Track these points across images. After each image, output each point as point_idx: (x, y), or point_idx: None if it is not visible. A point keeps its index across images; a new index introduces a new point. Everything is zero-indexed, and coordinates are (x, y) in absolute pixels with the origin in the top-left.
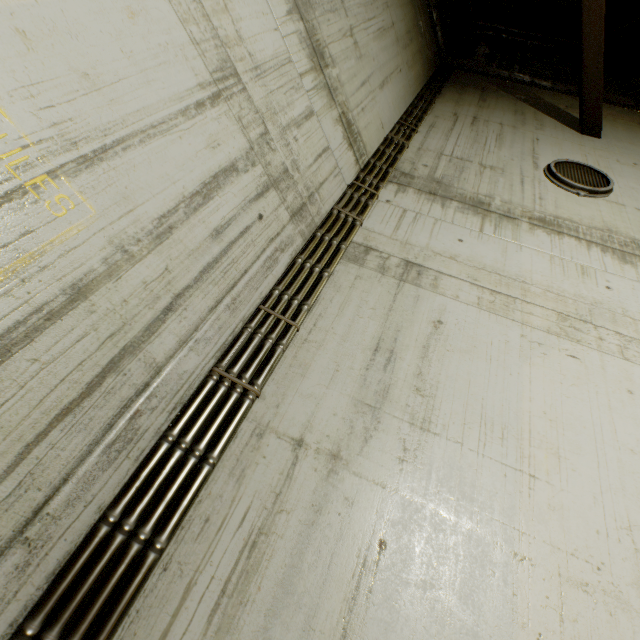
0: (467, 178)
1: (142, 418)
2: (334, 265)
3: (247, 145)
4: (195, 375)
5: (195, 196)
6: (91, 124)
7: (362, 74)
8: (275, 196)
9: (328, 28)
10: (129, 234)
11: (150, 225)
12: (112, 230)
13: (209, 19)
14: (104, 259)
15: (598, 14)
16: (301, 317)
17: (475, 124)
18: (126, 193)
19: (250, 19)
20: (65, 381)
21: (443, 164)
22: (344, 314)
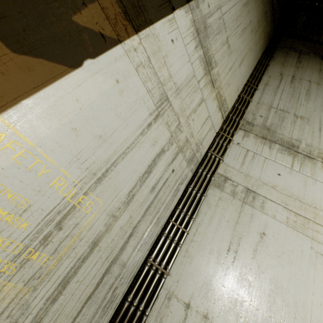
0: (285, 126)
1: (117, 289)
2: (208, 191)
3: (169, 135)
4: (139, 261)
5: (144, 174)
6: (102, 160)
7: (230, 63)
8: (180, 156)
9: (215, 45)
10: (115, 207)
11: (124, 198)
12: (108, 208)
13: (156, 74)
14: (105, 224)
15: None
16: (190, 226)
17: (293, 82)
18: (115, 187)
19: (176, 62)
20: (88, 285)
21: (271, 115)
22: (212, 224)
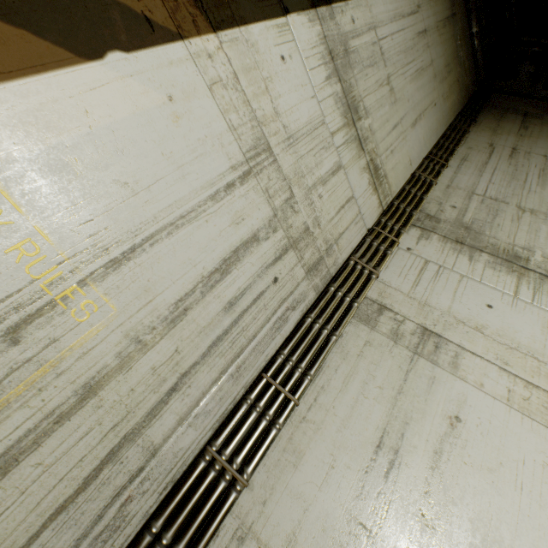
0: (501, 224)
1: (132, 503)
2: (344, 327)
3: (271, 213)
4: (190, 450)
5: (213, 273)
6: (124, 228)
7: (395, 117)
8: (293, 256)
9: (365, 82)
10: (145, 324)
11: (166, 311)
12: (129, 323)
13: (249, 104)
14: (118, 353)
15: None
16: (302, 390)
17: (514, 156)
18: (148, 285)
19: (288, 93)
20: (64, 479)
21: (474, 205)
22: (348, 390)
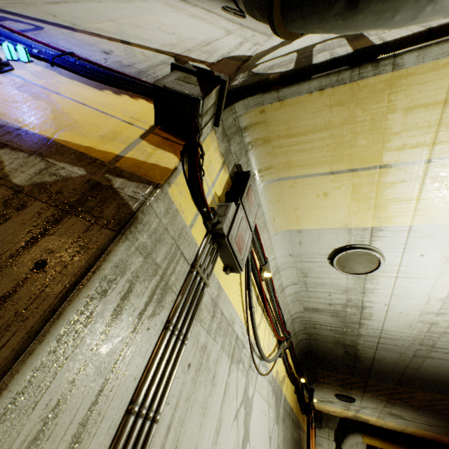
0: None
1: None
2: None
3: None
4: None
5: None
6: None
7: None
8: None
9: None
10: None
11: None
12: None
13: None
14: None
15: None
16: None
17: None
18: None
19: None
20: None
21: None
22: None
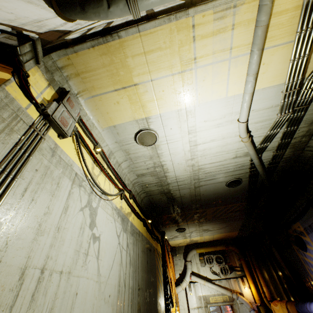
0: None
1: None
2: None
3: None
4: None
5: None
6: None
7: None
8: None
9: None
10: None
11: None
12: None
13: None
14: None
15: None
16: None
17: None
18: None
19: None
20: None
21: None
22: None
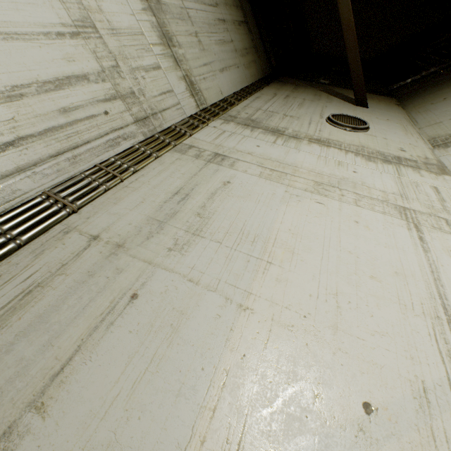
0: (273, 120)
1: None
2: (162, 151)
3: (99, 68)
4: (29, 195)
5: (48, 83)
6: None
7: (205, 59)
8: (121, 105)
9: (177, 27)
10: None
11: (3, 88)
12: None
13: None
14: None
15: (352, 33)
16: (126, 173)
17: (287, 98)
18: None
19: (111, 3)
20: None
21: (259, 113)
22: (160, 175)
